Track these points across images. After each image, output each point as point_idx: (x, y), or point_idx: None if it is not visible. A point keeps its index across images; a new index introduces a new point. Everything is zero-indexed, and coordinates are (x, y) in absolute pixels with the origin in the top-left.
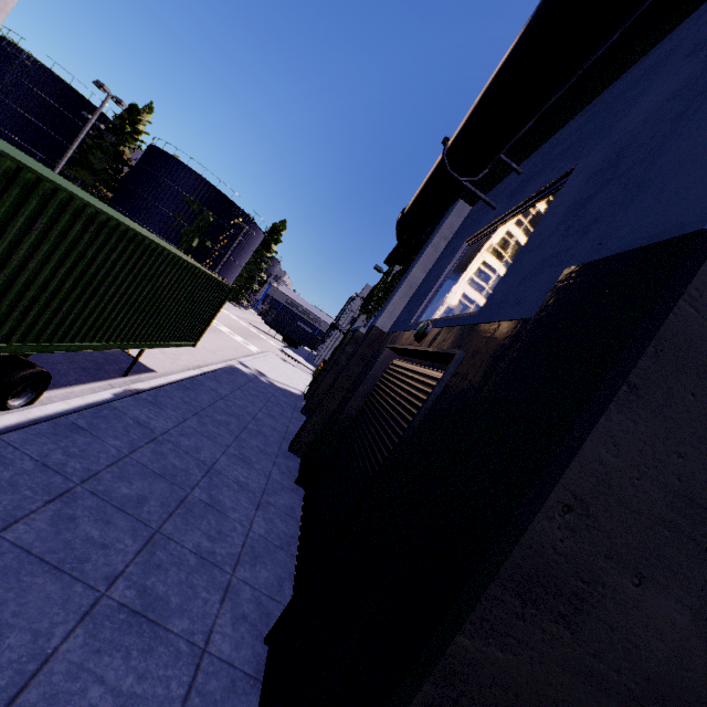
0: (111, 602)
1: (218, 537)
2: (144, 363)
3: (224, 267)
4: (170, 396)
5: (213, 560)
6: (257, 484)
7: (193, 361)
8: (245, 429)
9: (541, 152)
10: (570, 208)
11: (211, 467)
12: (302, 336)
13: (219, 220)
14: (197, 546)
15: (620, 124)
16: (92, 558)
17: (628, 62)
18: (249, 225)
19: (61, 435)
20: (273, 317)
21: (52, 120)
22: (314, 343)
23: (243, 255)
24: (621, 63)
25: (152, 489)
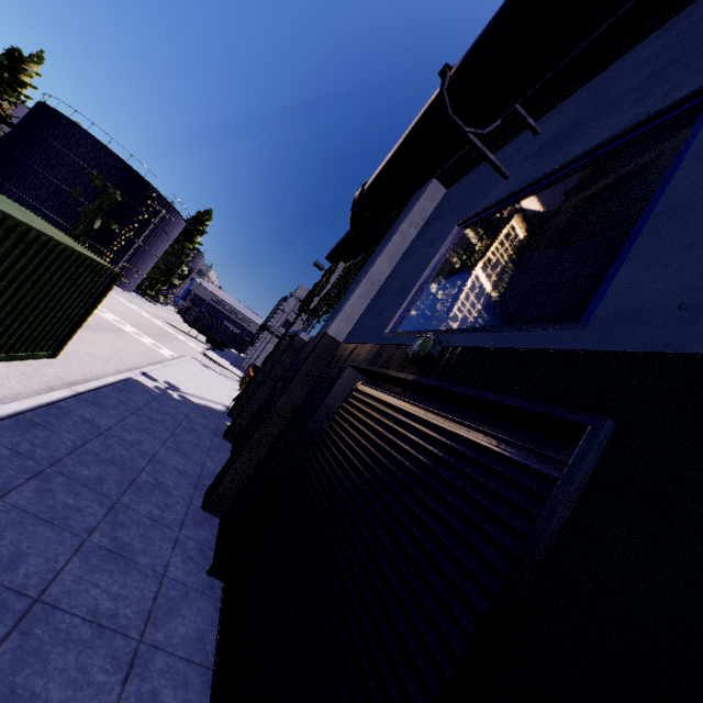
0: None
1: None
2: None
3: (135, 256)
4: None
5: None
6: (137, 605)
7: (65, 375)
8: (132, 484)
9: (576, 101)
10: None
11: (36, 600)
12: (228, 337)
13: (129, 200)
14: None
15: None
16: None
17: None
18: (166, 210)
19: None
20: (194, 316)
21: None
22: (242, 345)
23: (159, 244)
24: None
25: None
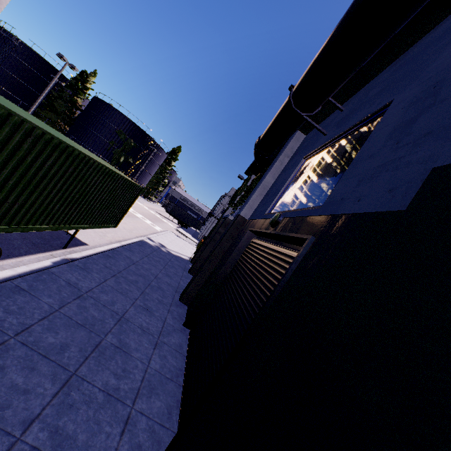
0: (23, 446)
1: (122, 374)
2: (79, 239)
3: (140, 175)
4: (96, 262)
5: (117, 396)
6: (156, 328)
7: (116, 237)
8: (149, 285)
9: (359, 96)
10: (395, 128)
11: (122, 316)
12: (190, 220)
13: (137, 145)
14: (105, 384)
15: (430, 67)
16: (13, 404)
17: (426, 28)
18: (157, 149)
19: (4, 296)
20: (171, 208)
21: (31, 80)
22: (198, 224)
23: (153, 168)
24: (421, 29)
25: (74, 337)
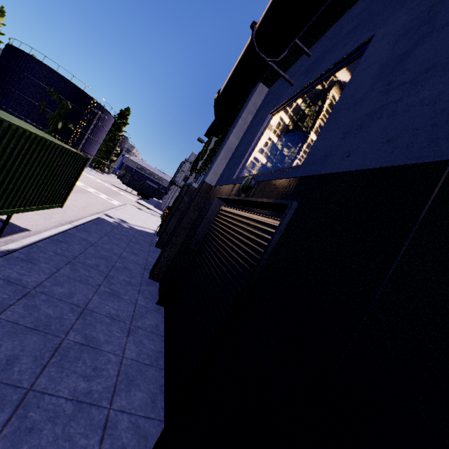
0: None
1: (93, 374)
2: (17, 225)
3: (86, 144)
4: (43, 250)
5: (90, 400)
6: (127, 313)
7: (66, 218)
8: (113, 267)
9: (327, 37)
10: (383, 66)
11: (84, 308)
12: (150, 191)
13: (76, 107)
14: (73, 391)
15: None
16: None
17: None
18: (101, 111)
19: None
20: (128, 179)
21: None
22: (160, 195)
23: (100, 134)
24: None
25: (24, 346)
